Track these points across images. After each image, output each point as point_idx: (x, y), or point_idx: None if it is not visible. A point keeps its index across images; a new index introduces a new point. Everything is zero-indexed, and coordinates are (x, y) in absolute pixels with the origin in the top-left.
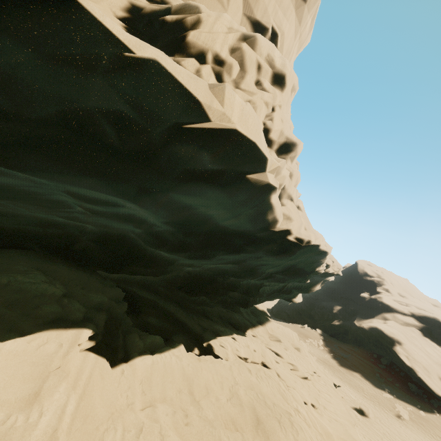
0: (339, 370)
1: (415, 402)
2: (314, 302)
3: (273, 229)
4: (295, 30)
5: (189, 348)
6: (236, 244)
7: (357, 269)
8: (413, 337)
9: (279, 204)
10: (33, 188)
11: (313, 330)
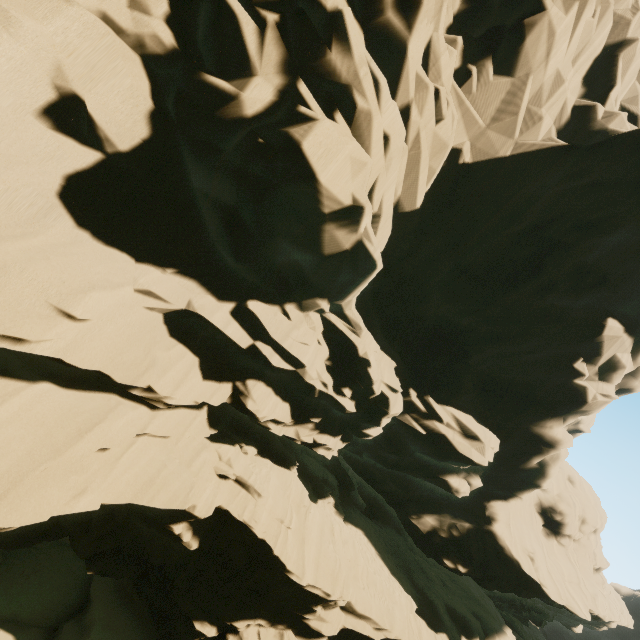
0: None
1: None
2: (588, 631)
3: None
4: None
5: None
6: None
7: None
8: None
9: None
10: None
11: None
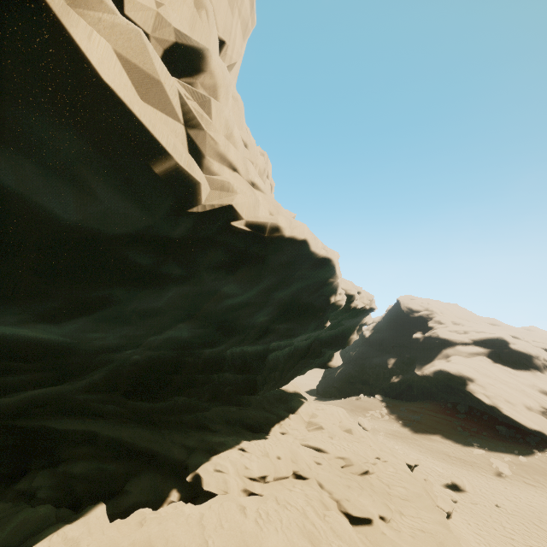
0: (414, 439)
1: (510, 448)
2: (364, 363)
3: (190, 209)
4: (229, 2)
5: (159, 495)
6: (136, 266)
7: (401, 307)
8: (483, 368)
9: (158, 130)
10: None
11: (372, 398)
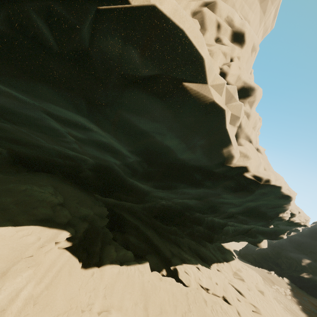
0: None
1: None
2: (281, 252)
3: (229, 164)
4: (259, 19)
5: (158, 268)
6: (194, 178)
7: None
8: None
9: (233, 137)
10: (26, 111)
11: (280, 278)
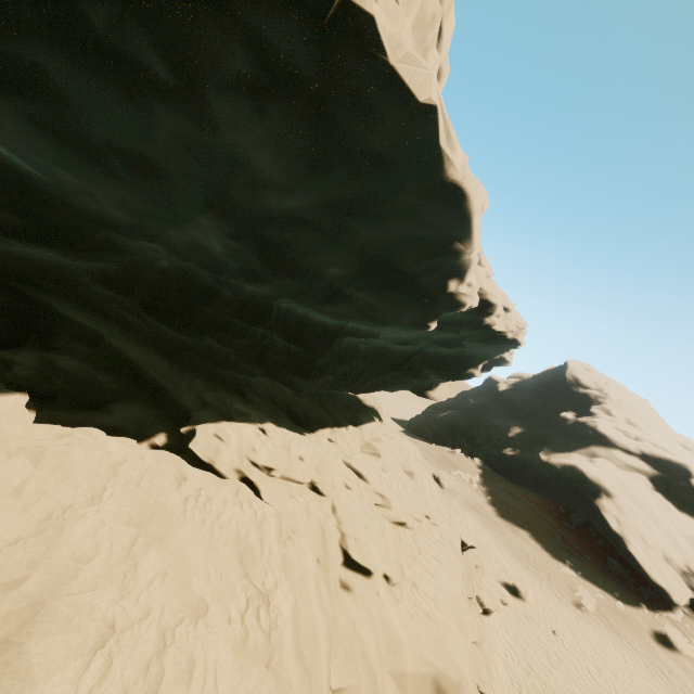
0: (495, 522)
1: (611, 587)
2: (480, 418)
3: None
4: None
5: (143, 431)
6: (73, 12)
7: (566, 373)
8: (634, 489)
9: None
10: None
11: (469, 459)
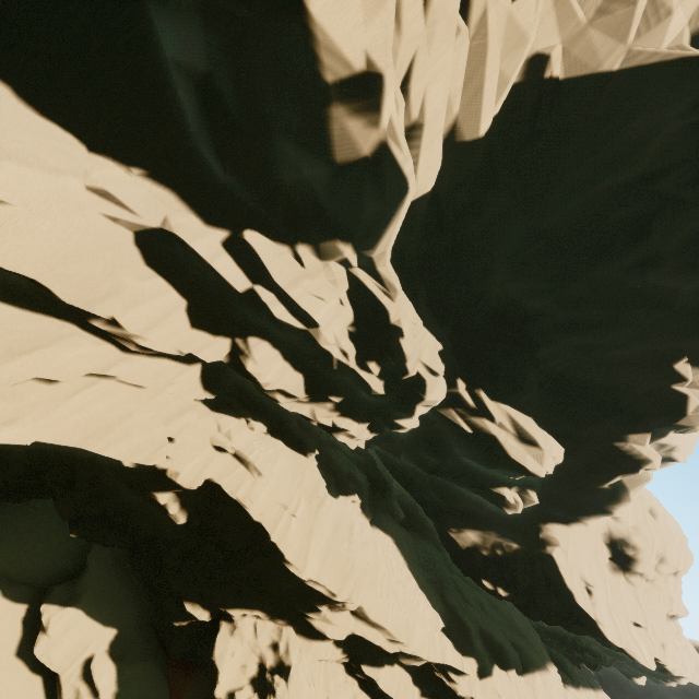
0: None
1: None
2: (653, 686)
3: None
4: None
5: None
6: None
7: None
8: None
9: None
10: None
11: None
